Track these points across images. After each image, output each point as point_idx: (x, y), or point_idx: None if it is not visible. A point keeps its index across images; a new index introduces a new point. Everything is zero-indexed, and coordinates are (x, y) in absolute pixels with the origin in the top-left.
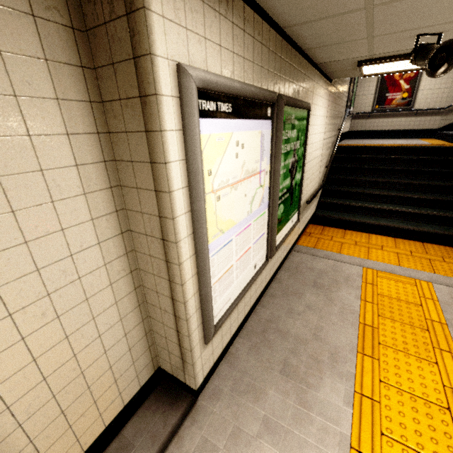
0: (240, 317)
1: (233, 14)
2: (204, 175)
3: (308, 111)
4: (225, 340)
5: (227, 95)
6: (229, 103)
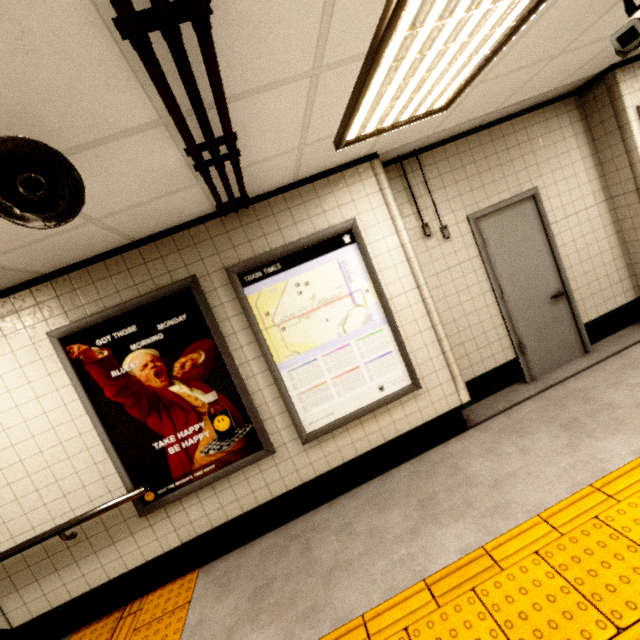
0: None
1: None
2: None
3: None
4: None
5: None
6: None
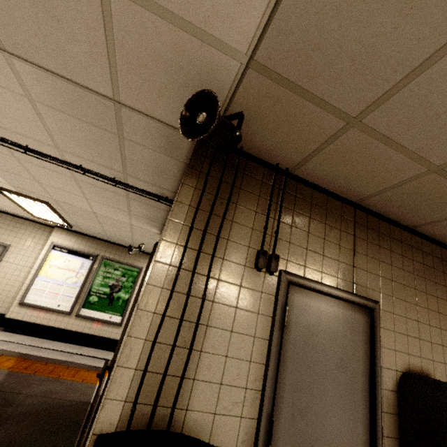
0: (38, 320)
1: (79, 237)
2: (48, 260)
3: (140, 270)
4: (25, 318)
5: (67, 249)
6: (67, 250)
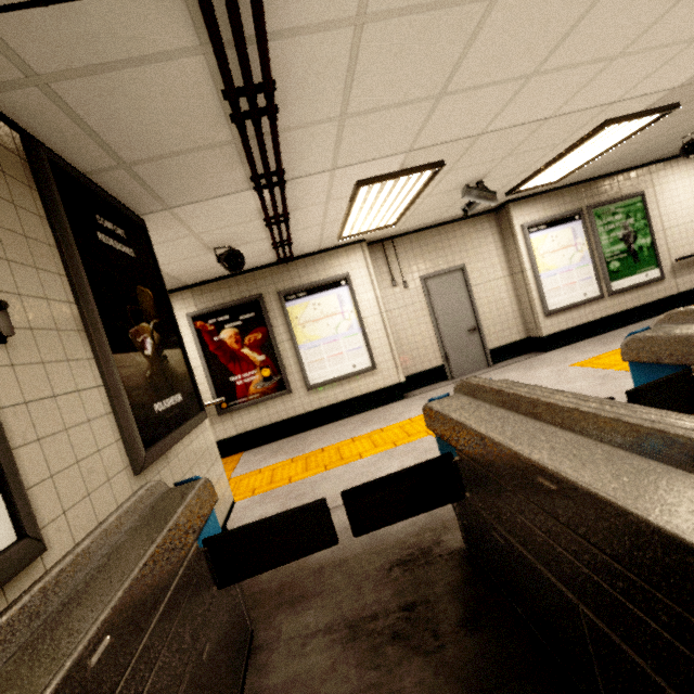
0: (575, 321)
1: (542, 200)
2: (534, 250)
3: (642, 196)
4: (562, 327)
5: (542, 224)
6: (544, 225)
